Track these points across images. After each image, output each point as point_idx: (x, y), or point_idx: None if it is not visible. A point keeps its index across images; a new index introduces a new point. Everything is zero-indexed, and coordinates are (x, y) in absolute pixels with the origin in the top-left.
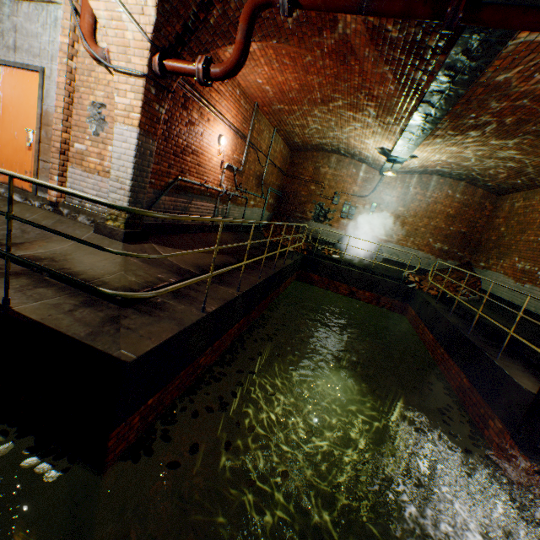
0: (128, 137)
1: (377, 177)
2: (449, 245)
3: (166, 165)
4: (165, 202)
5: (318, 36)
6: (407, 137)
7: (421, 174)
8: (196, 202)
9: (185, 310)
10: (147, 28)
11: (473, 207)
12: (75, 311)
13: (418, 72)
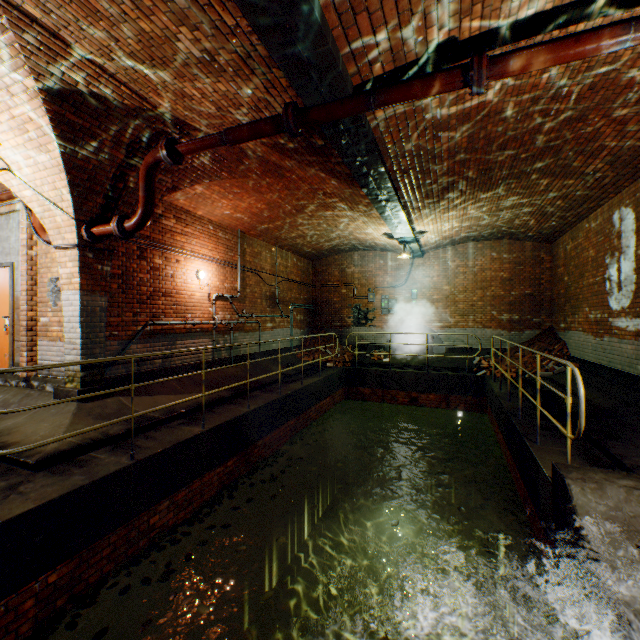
0: (74, 301)
1: (408, 261)
2: (518, 313)
3: (131, 314)
4: (138, 350)
5: (243, 165)
6: (387, 218)
7: (454, 245)
8: (182, 341)
9: (111, 462)
10: (69, 210)
11: (528, 262)
12: None
13: (337, 166)
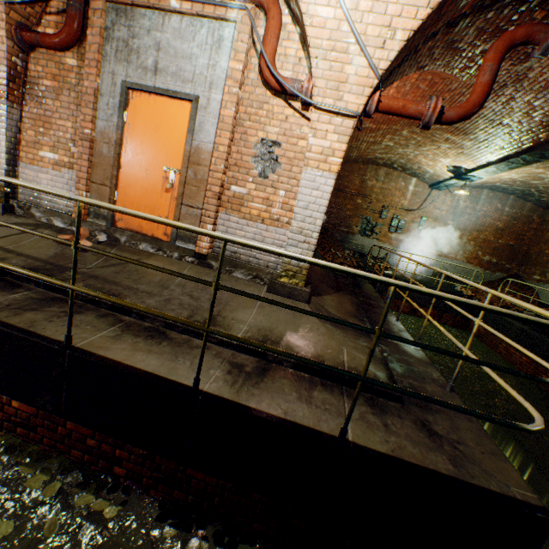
0: (321, 184)
1: (426, 191)
2: (497, 258)
3: None
4: None
5: None
6: (512, 161)
7: (471, 187)
8: None
9: (438, 393)
10: (380, 63)
11: (521, 220)
12: (389, 426)
13: None
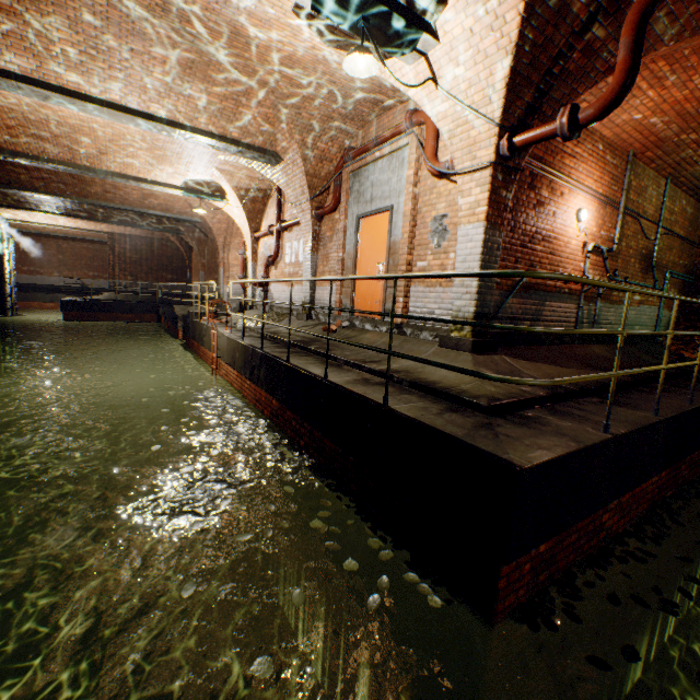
0: (473, 236)
1: None
2: None
3: (511, 260)
4: (511, 306)
5: None
6: None
7: None
8: (549, 302)
9: (573, 428)
10: (493, 115)
11: None
12: (442, 414)
13: None
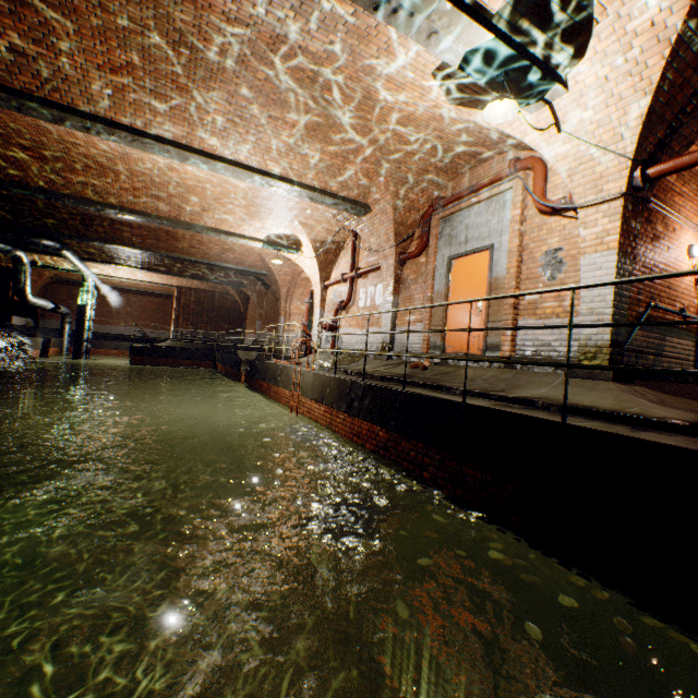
0: (602, 264)
1: None
2: None
3: (633, 291)
4: (635, 338)
5: None
6: None
7: None
8: (668, 337)
9: None
10: (625, 150)
11: None
12: (638, 432)
13: None
